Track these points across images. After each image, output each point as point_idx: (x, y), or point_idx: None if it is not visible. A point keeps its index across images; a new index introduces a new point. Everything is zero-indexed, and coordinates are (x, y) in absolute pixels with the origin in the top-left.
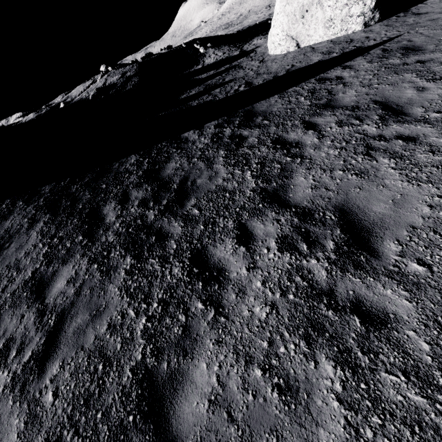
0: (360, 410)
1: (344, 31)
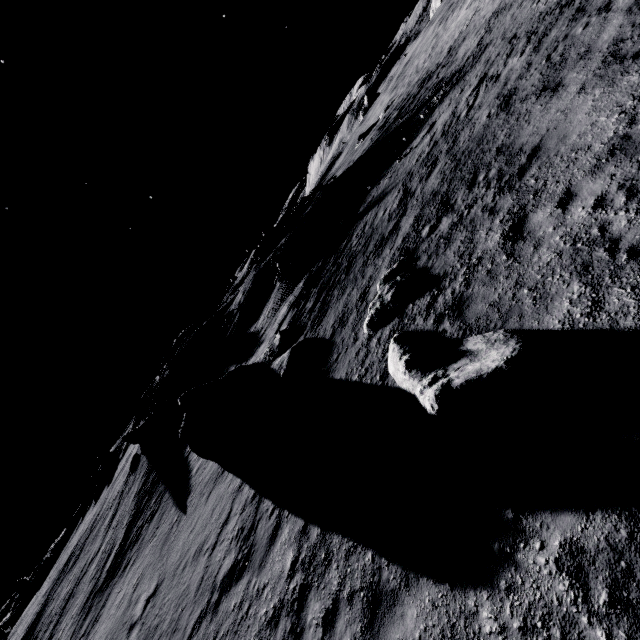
0: None
1: None
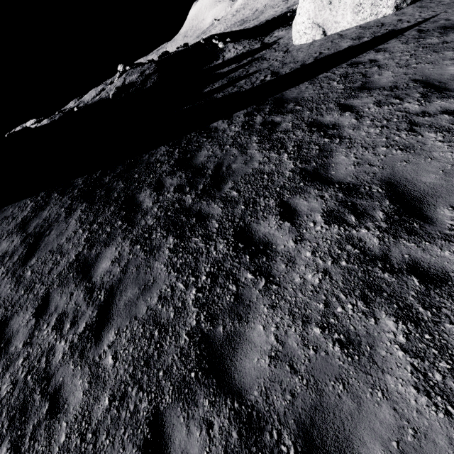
0: (426, 357)
1: (374, 15)
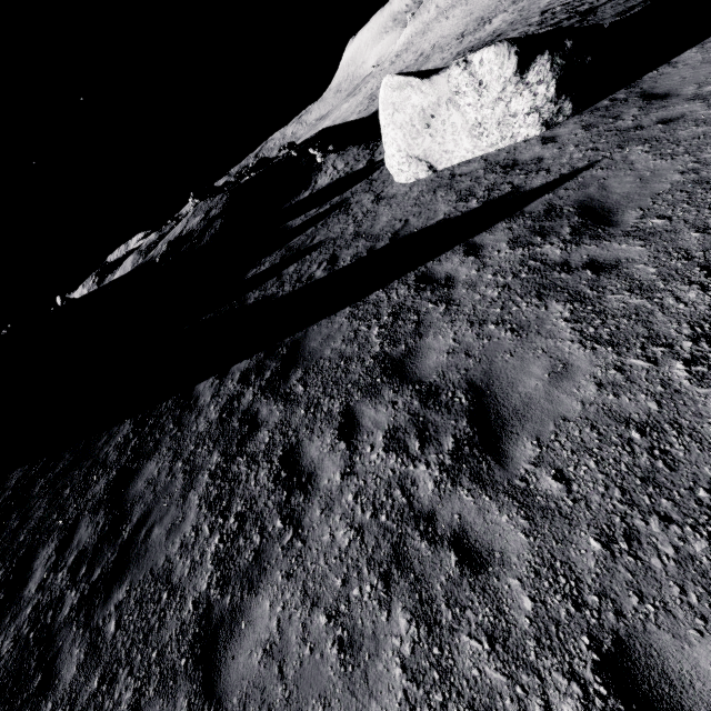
0: None
1: (509, 138)
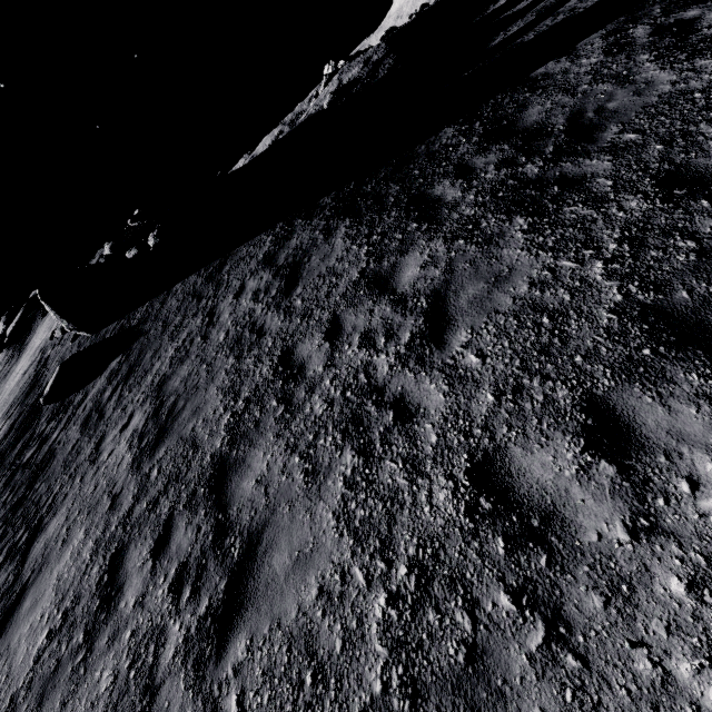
0: None
1: None
